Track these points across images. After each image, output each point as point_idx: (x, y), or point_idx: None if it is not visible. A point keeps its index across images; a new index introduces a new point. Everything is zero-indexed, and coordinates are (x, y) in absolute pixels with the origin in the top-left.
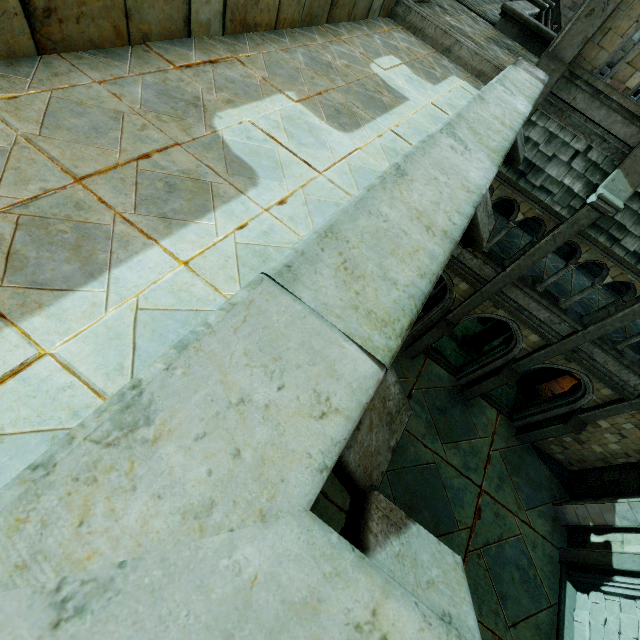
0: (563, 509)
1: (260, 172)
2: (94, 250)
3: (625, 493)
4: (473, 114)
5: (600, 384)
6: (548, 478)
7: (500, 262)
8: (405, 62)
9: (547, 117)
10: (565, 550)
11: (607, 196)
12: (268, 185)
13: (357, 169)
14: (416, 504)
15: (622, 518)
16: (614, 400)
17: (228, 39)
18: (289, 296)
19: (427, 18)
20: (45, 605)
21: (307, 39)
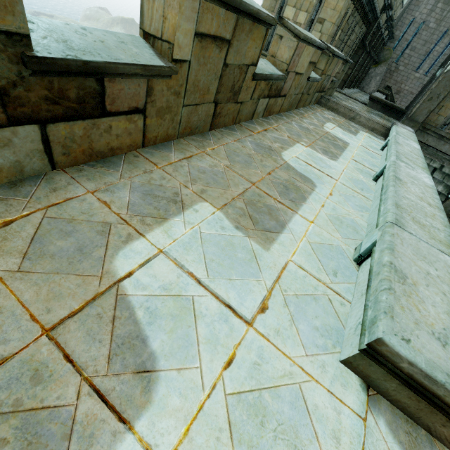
0: None
1: (313, 180)
2: (276, 215)
3: None
4: (401, 150)
5: None
6: None
7: None
8: (336, 125)
9: None
10: None
11: None
12: (320, 186)
13: (350, 178)
14: None
15: None
16: None
17: (264, 119)
18: (407, 232)
19: (339, 104)
20: (434, 338)
21: (292, 117)
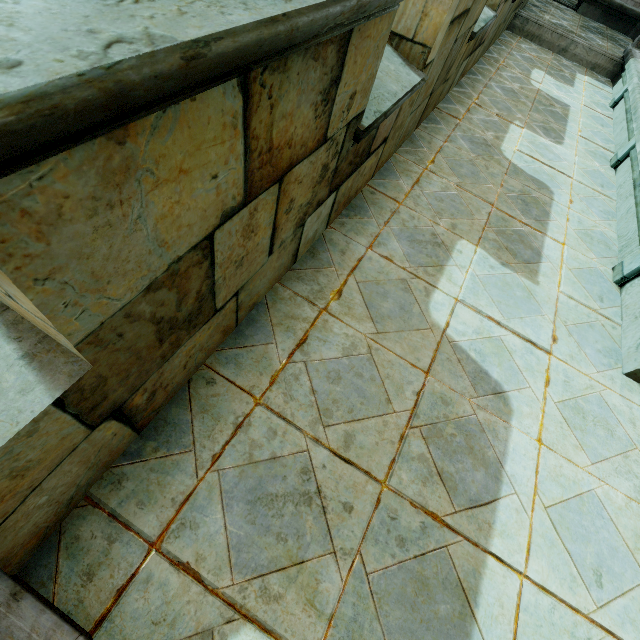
0: None
1: (548, 184)
2: (528, 242)
3: None
4: None
5: None
6: None
7: None
8: (545, 71)
9: None
10: None
11: None
12: (557, 192)
13: (586, 171)
14: None
15: None
16: None
17: (459, 89)
18: None
19: (544, 26)
20: None
21: (487, 72)
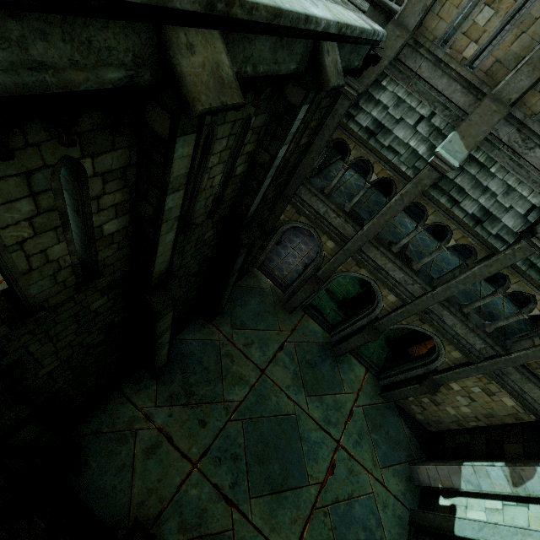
0: (417, 469)
1: None
2: None
3: (473, 456)
4: None
5: (451, 346)
6: (407, 437)
7: (360, 222)
8: None
9: (396, 83)
10: (415, 512)
11: (443, 154)
12: None
13: None
14: (268, 455)
15: (467, 482)
16: (463, 363)
17: None
18: None
19: None
20: None
21: None
